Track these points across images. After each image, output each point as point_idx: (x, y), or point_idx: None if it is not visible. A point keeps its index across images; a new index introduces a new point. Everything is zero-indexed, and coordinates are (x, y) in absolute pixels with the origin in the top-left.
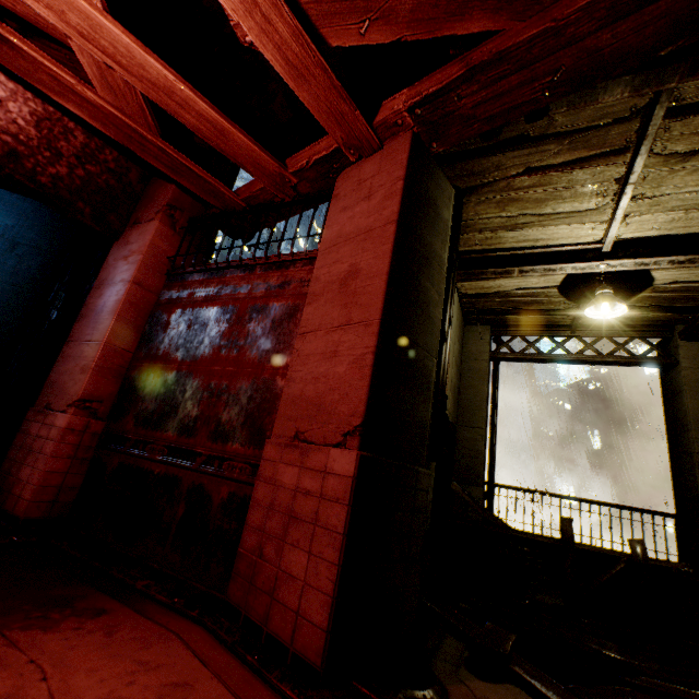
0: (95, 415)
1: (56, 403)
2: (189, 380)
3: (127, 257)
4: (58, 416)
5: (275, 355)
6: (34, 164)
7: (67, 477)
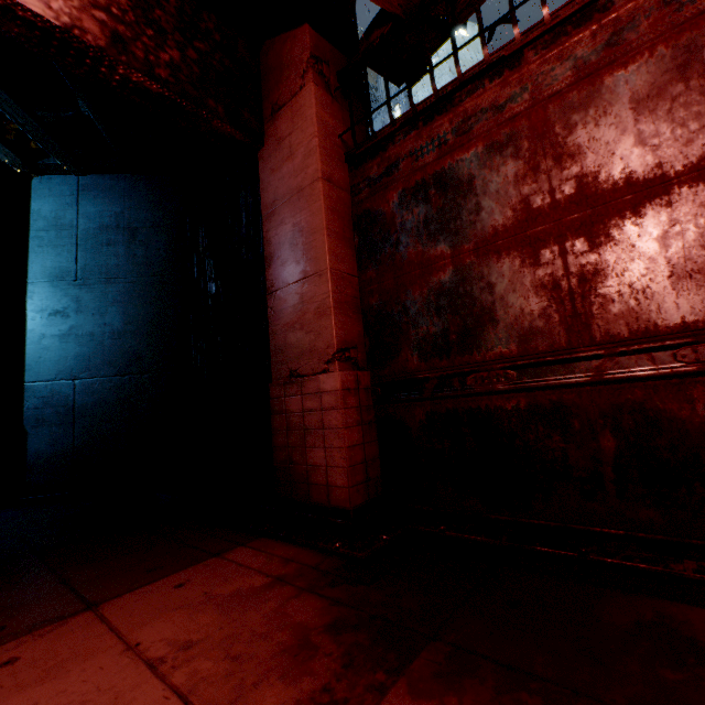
0: (356, 366)
1: (303, 367)
2: (488, 269)
3: (291, 156)
4: (320, 379)
5: (685, 147)
6: (143, 51)
7: (365, 449)
